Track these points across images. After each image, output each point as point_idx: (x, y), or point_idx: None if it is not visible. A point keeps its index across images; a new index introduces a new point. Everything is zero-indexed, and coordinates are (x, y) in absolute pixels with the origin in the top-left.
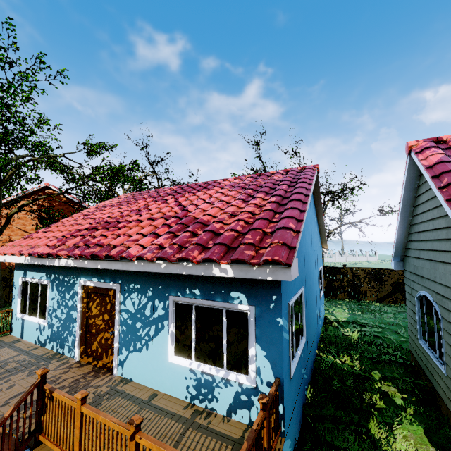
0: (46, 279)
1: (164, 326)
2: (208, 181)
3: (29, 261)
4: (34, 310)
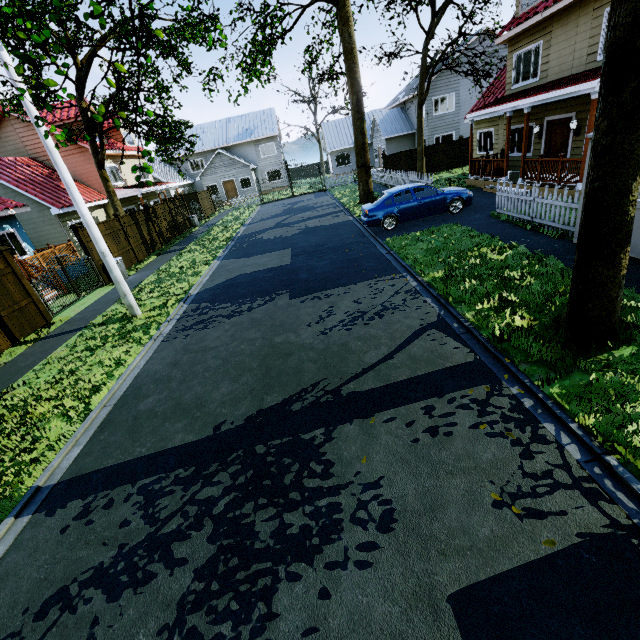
0: None
1: None
2: None
3: None
4: None
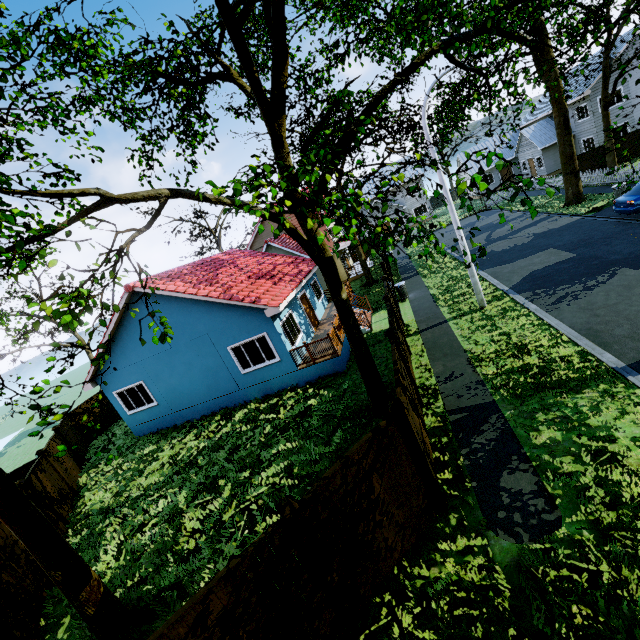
0: (289, 310)
1: (314, 295)
2: (201, 260)
3: (296, 291)
4: (295, 335)
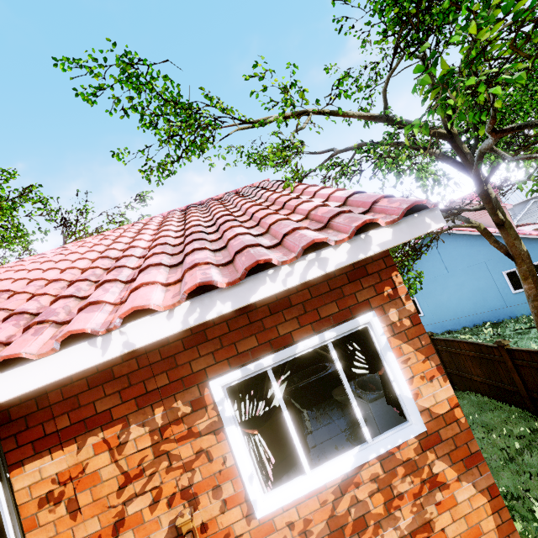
0: None
1: None
2: None
3: None
4: None
